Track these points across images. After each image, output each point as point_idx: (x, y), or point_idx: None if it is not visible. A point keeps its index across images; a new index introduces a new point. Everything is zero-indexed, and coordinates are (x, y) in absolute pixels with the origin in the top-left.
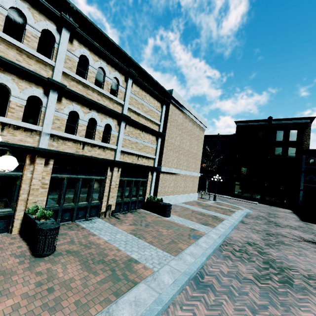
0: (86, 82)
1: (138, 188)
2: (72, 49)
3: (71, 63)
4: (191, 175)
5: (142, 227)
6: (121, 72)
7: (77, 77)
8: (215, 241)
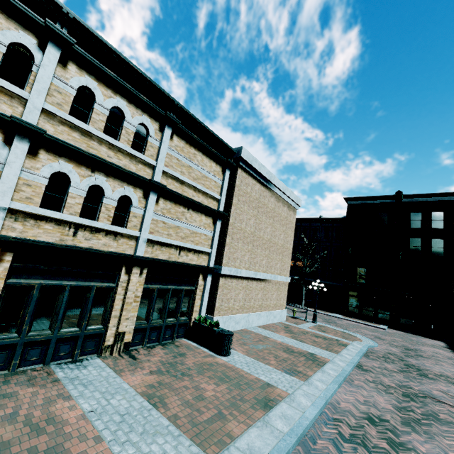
0: (87, 127)
1: (180, 302)
2: (65, 76)
3: (61, 98)
4: (275, 279)
5: (170, 379)
6: (154, 116)
7: (70, 119)
8: (303, 414)
